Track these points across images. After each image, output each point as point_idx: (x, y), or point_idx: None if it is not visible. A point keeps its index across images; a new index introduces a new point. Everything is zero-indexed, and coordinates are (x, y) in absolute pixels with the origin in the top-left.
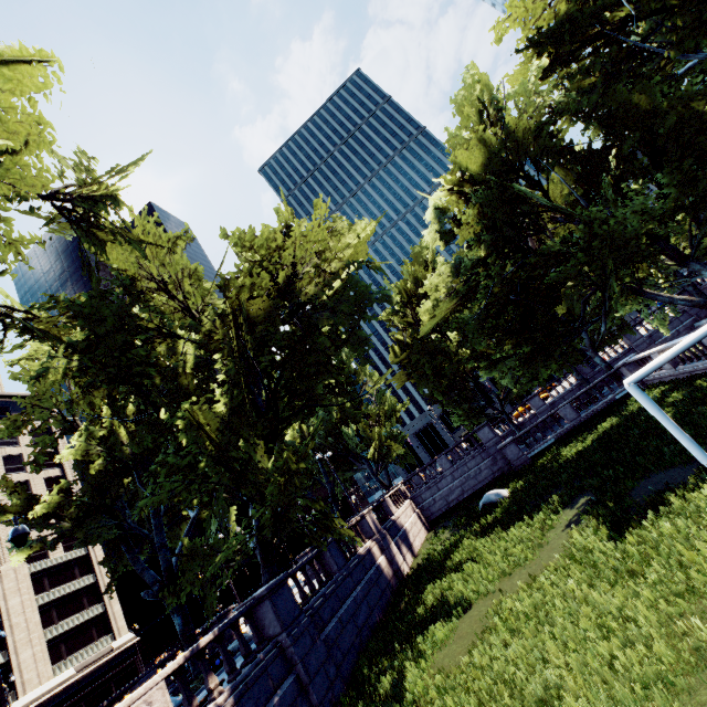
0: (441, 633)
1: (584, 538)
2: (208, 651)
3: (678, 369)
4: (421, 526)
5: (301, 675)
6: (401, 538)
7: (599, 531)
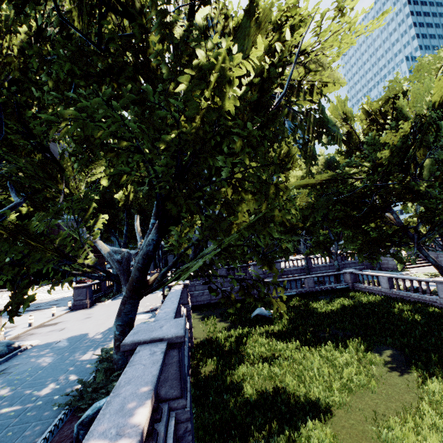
0: (327, 439)
1: (438, 390)
2: None
3: (392, 291)
4: None
5: None
6: None
7: None
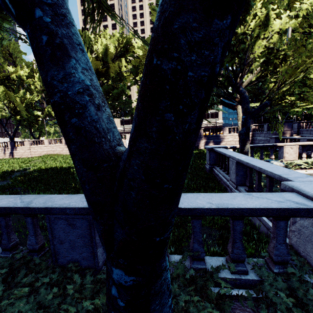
0: None
1: None
2: None
3: None
4: None
5: None
6: (214, 141)
7: None
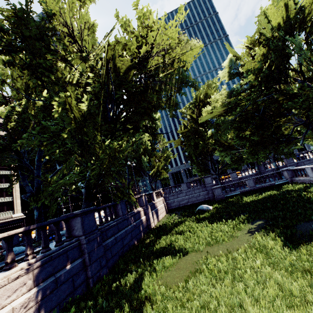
0: (168, 263)
1: (264, 241)
2: (48, 231)
3: None
4: (164, 210)
5: (86, 260)
6: (155, 212)
7: (277, 240)
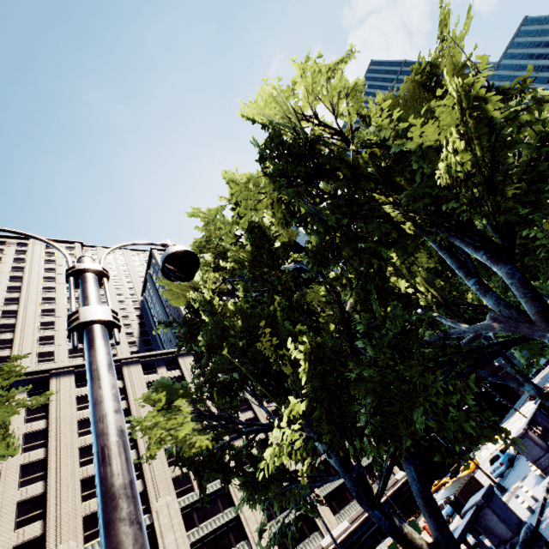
0: None
1: None
2: None
3: None
4: None
5: None
6: None
7: None
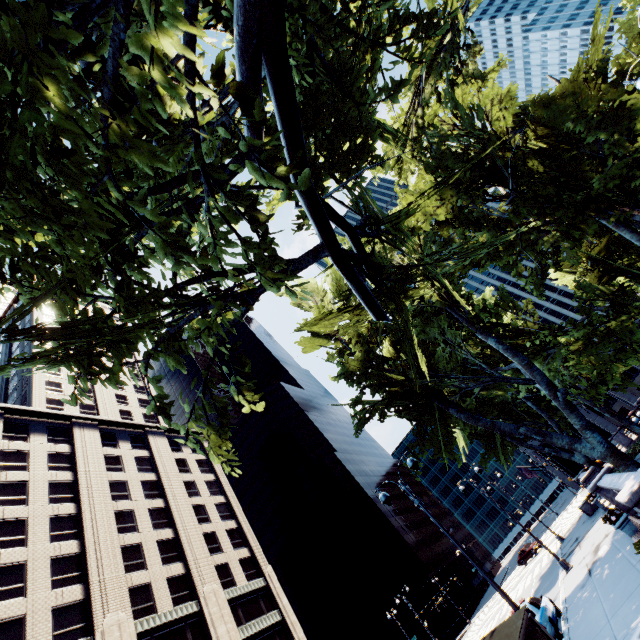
0: None
1: None
2: None
3: None
4: None
5: None
6: None
7: None
